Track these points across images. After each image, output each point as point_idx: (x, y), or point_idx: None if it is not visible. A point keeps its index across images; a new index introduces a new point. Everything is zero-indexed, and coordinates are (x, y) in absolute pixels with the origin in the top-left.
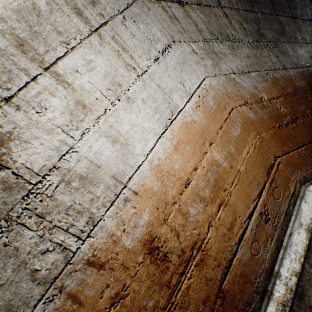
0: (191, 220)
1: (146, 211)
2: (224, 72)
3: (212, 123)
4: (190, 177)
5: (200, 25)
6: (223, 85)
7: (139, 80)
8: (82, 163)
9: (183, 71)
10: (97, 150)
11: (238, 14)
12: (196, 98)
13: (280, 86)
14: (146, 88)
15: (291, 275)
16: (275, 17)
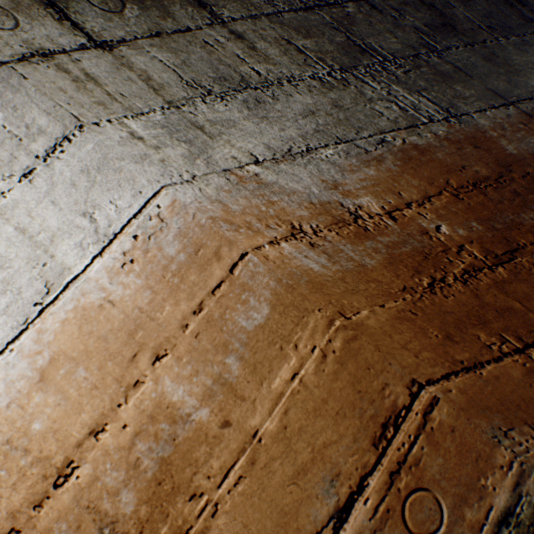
0: None
1: None
2: (226, 164)
3: (169, 300)
4: (76, 454)
5: (159, 76)
6: (216, 196)
7: None
8: None
9: (97, 185)
10: None
11: (277, 23)
12: (125, 243)
13: (437, 166)
14: None
15: None
16: None
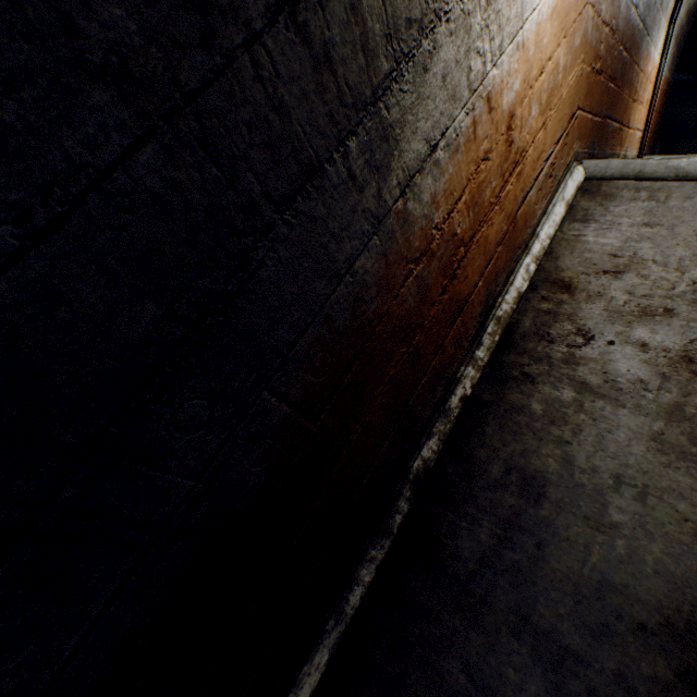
0: (529, 122)
1: (520, 78)
2: None
3: (573, 8)
4: (544, 67)
5: None
6: None
7: None
8: None
9: None
10: None
11: None
12: None
13: (613, 11)
14: None
15: (547, 238)
16: None
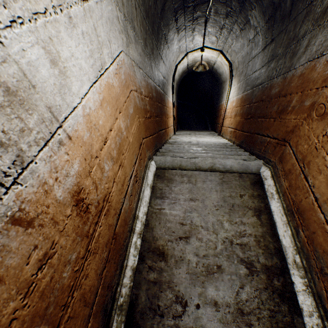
0: (105, 175)
1: (77, 160)
2: (131, 56)
3: (122, 95)
4: (108, 136)
5: None
6: (129, 66)
7: (81, 5)
8: (10, 68)
9: (111, 31)
10: (33, 61)
11: (140, 15)
12: (116, 65)
13: (149, 90)
14: (86, 21)
15: (144, 215)
16: (152, 38)
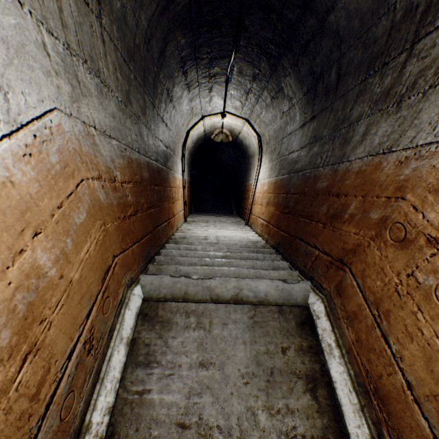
0: None
1: None
2: (85, 119)
3: (48, 195)
4: None
5: (68, 16)
6: (79, 136)
7: None
8: None
9: (14, 67)
10: None
11: (116, 54)
12: (28, 137)
13: (133, 170)
14: None
15: (105, 415)
16: (143, 92)
